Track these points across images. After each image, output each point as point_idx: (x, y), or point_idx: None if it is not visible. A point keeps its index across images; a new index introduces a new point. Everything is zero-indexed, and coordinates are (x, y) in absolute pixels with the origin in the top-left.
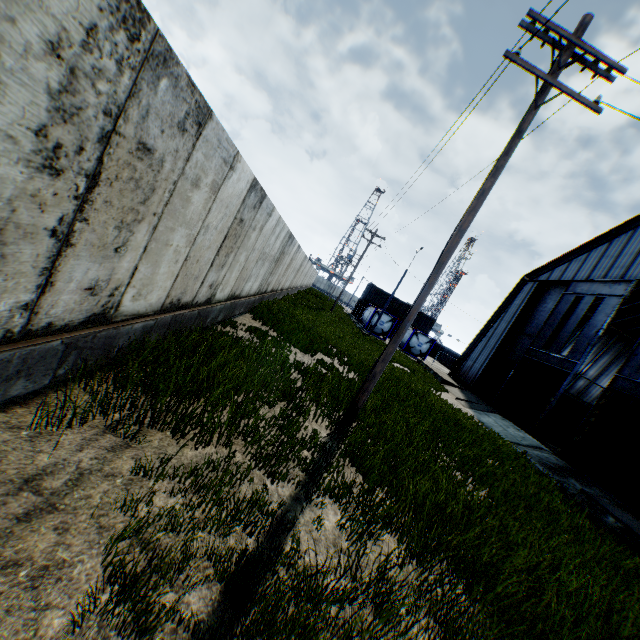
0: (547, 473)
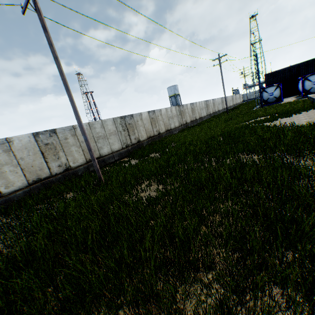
0: None
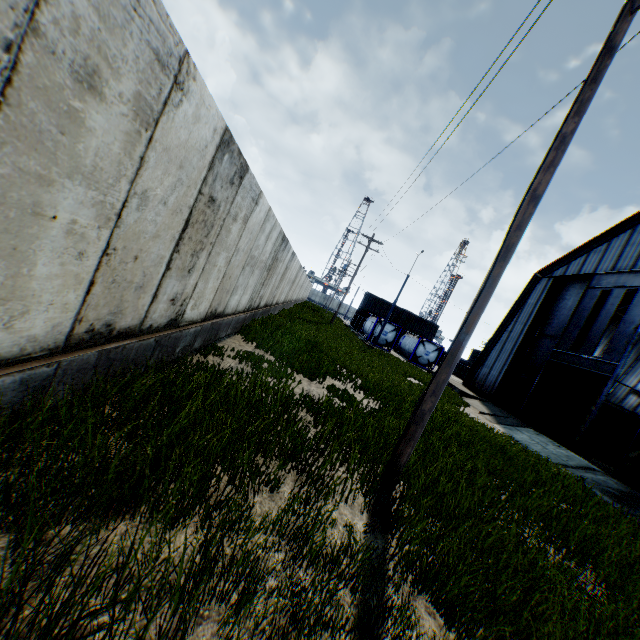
0: (620, 507)
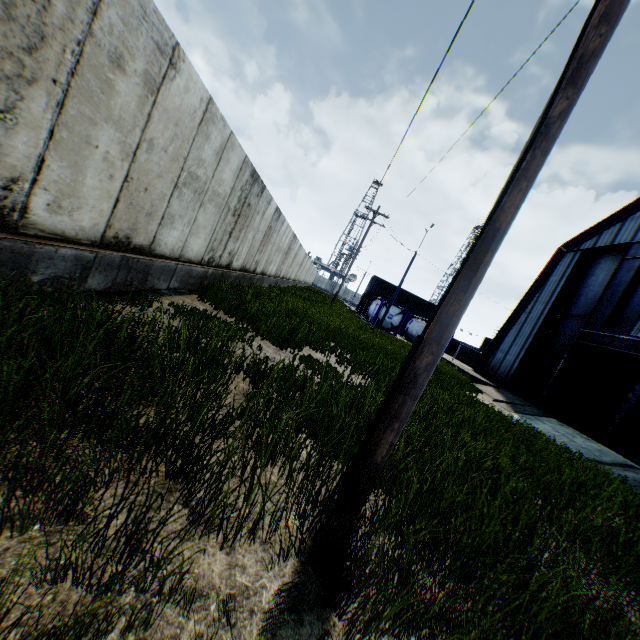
0: None
